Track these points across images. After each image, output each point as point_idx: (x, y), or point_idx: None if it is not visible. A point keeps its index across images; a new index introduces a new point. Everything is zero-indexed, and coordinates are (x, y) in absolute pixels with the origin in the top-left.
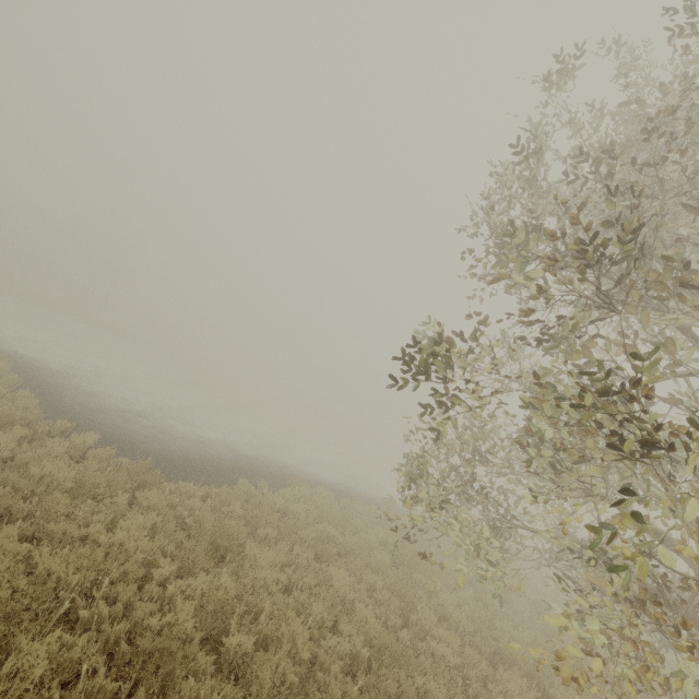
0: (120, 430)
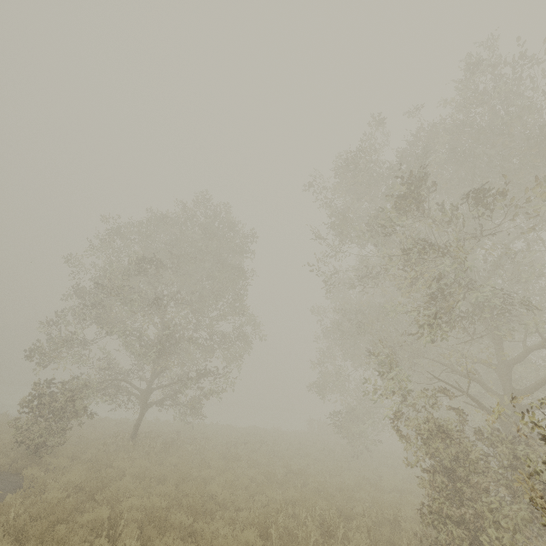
0: (11, 415)
